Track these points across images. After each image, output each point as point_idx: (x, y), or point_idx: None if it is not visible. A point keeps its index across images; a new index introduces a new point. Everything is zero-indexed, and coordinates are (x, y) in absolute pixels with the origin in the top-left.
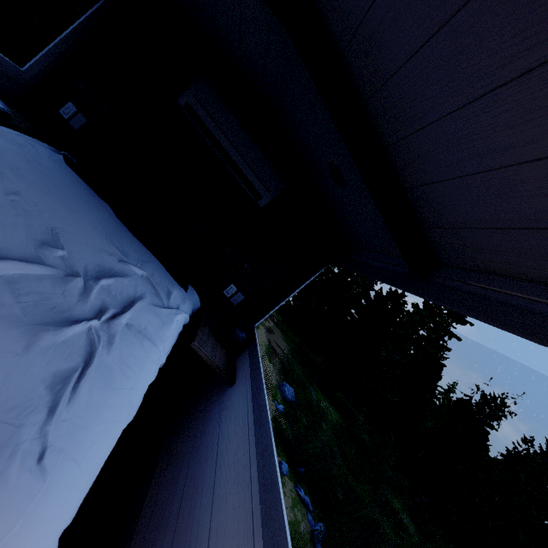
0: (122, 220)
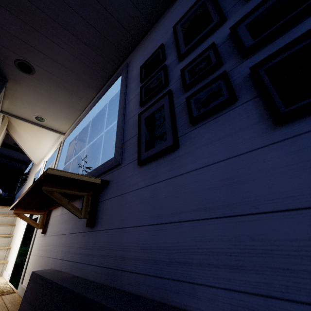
0: None
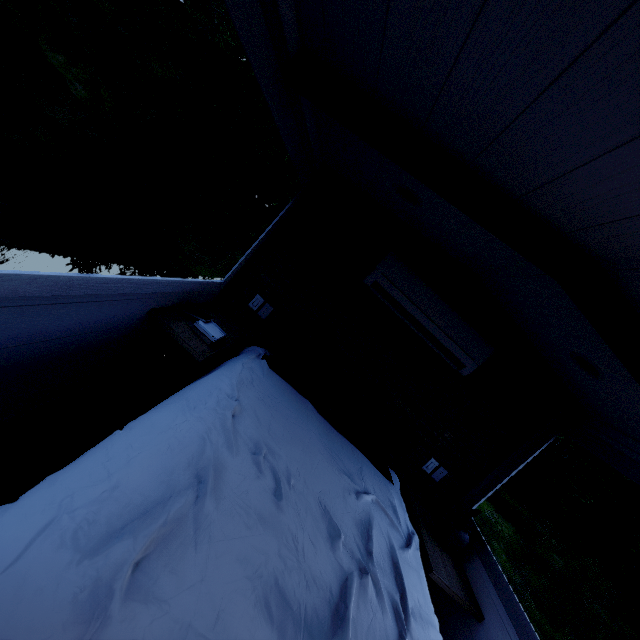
0: (322, 413)
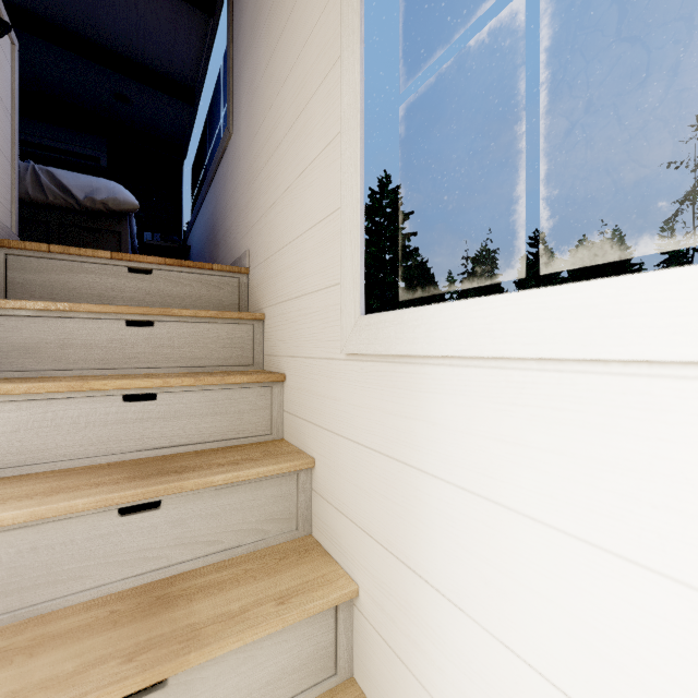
0: None
